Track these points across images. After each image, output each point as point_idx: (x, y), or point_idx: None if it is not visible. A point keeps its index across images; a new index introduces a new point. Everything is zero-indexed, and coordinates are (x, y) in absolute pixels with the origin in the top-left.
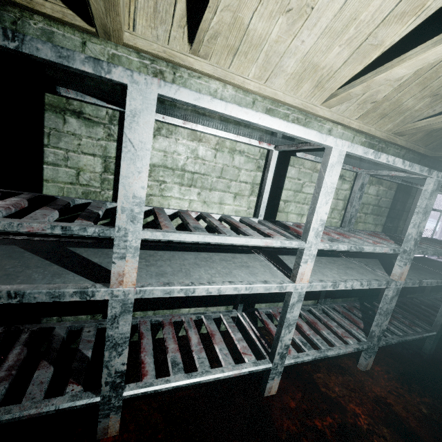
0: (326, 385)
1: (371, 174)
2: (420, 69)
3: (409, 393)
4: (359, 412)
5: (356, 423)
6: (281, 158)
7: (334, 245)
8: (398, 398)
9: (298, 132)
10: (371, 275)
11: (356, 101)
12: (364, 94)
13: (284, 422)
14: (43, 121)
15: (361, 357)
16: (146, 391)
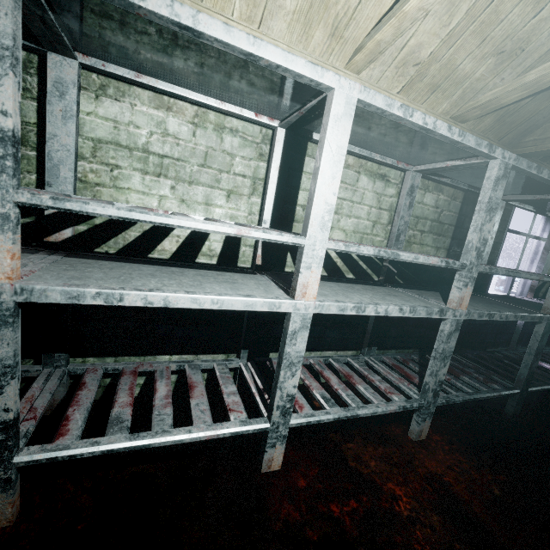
0: (358, 458)
1: (423, 171)
2: (474, 6)
3: (477, 469)
4: (400, 494)
5: (392, 509)
6: (290, 140)
7: (353, 246)
8: (461, 476)
9: (275, 57)
10: (421, 302)
11: (392, 63)
12: (402, 51)
13: (283, 507)
14: None
15: (412, 421)
16: (55, 457)
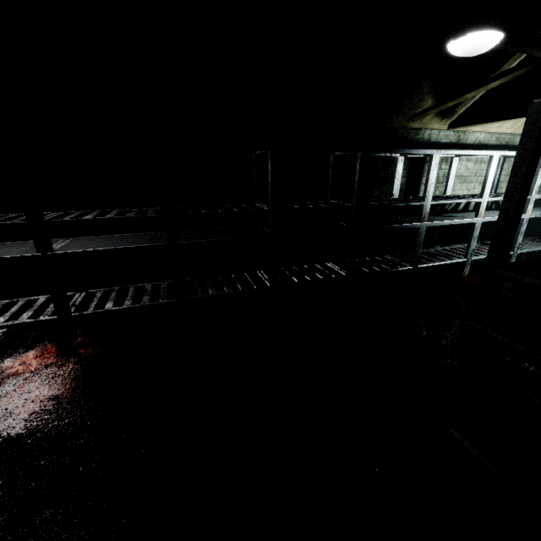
0: None
1: None
2: None
3: None
4: None
5: None
6: (504, 161)
7: None
8: None
9: None
10: None
11: None
12: None
13: None
14: (423, 168)
15: None
16: (477, 258)
